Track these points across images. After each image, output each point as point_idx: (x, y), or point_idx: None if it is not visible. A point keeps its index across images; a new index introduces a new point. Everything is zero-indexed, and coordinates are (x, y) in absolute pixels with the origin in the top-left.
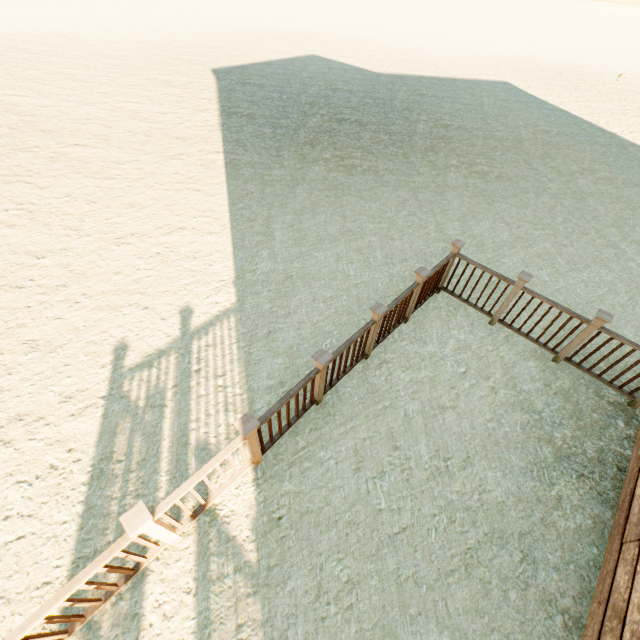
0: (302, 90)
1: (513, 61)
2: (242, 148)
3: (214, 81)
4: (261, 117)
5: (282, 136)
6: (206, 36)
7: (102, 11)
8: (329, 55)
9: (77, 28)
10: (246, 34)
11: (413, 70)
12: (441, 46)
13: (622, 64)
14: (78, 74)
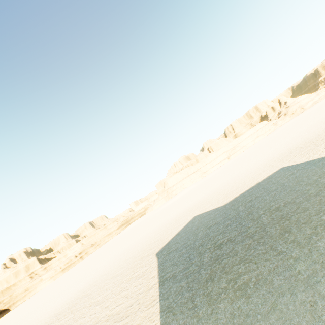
0: (195, 238)
1: (275, 159)
2: (171, 312)
3: (156, 261)
4: (179, 272)
5: (192, 282)
6: (154, 237)
7: (121, 251)
8: (201, 211)
9: (110, 266)
10: (168, 225)
11: (237, 193)
12: (241, 176)
13: (320, 127)
14: (101, 298)
